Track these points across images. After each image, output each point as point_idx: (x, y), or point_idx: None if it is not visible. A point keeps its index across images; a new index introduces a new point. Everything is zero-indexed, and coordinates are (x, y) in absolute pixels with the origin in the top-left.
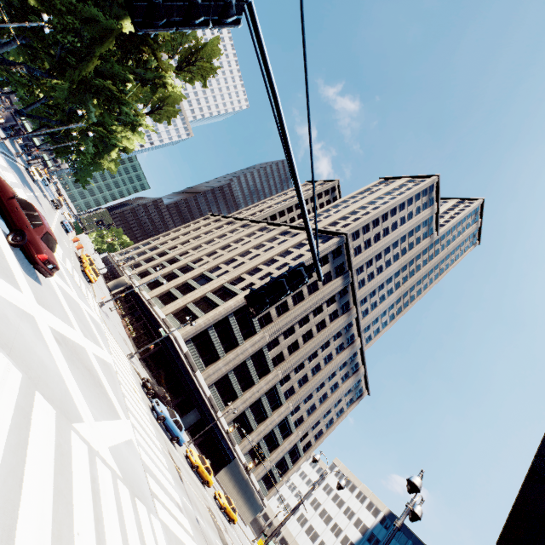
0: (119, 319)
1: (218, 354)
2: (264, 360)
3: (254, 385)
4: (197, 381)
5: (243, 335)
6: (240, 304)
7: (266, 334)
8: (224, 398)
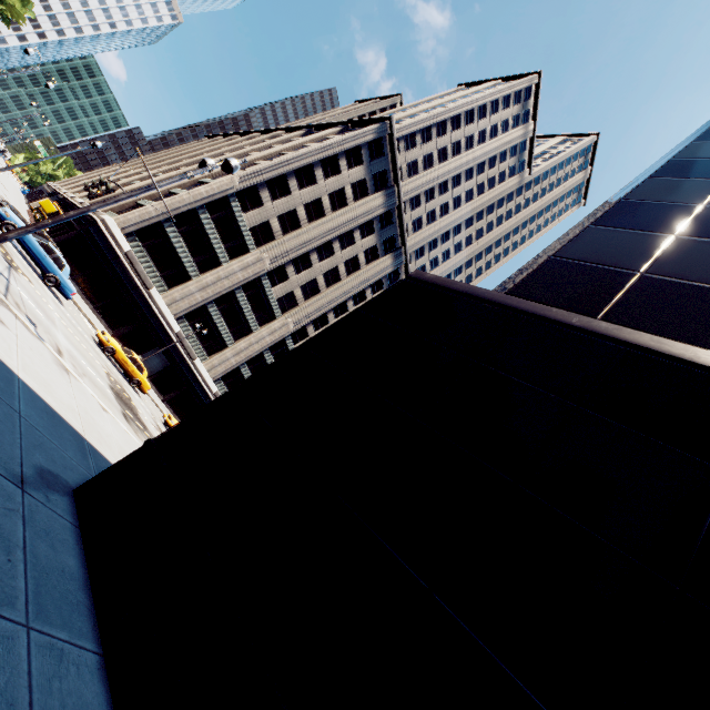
0: (24, 214)
1: (187, 272)
2: (265, 299)
3: (251, 333)
4: (155, 305)
5: (227, 251)
6: (216, 193)
7: (265, 256)
8: (205, 343)
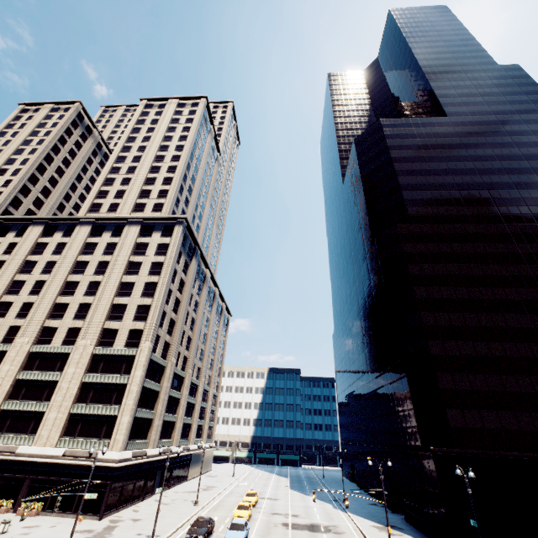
0: None
1: (150, 419)
2: (177, 377)
3: (180, 400)
4: (151, 457)
5: (157, 382)
6: (146, 365)
7: (173, 359)
8: (167, 435)
